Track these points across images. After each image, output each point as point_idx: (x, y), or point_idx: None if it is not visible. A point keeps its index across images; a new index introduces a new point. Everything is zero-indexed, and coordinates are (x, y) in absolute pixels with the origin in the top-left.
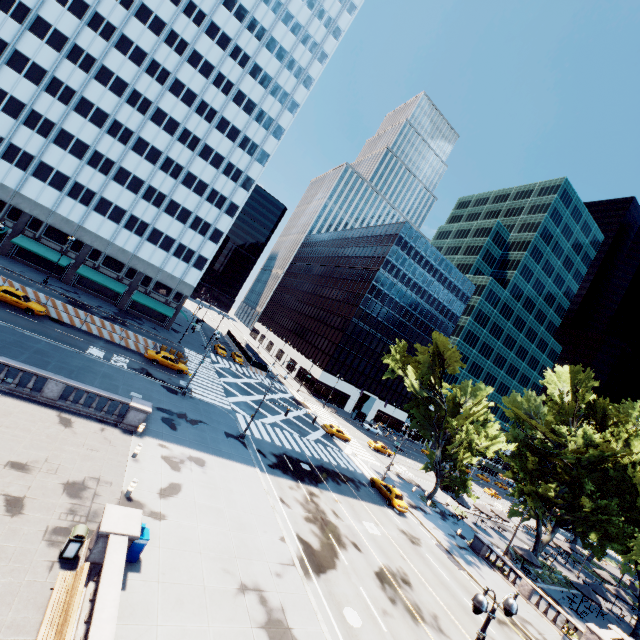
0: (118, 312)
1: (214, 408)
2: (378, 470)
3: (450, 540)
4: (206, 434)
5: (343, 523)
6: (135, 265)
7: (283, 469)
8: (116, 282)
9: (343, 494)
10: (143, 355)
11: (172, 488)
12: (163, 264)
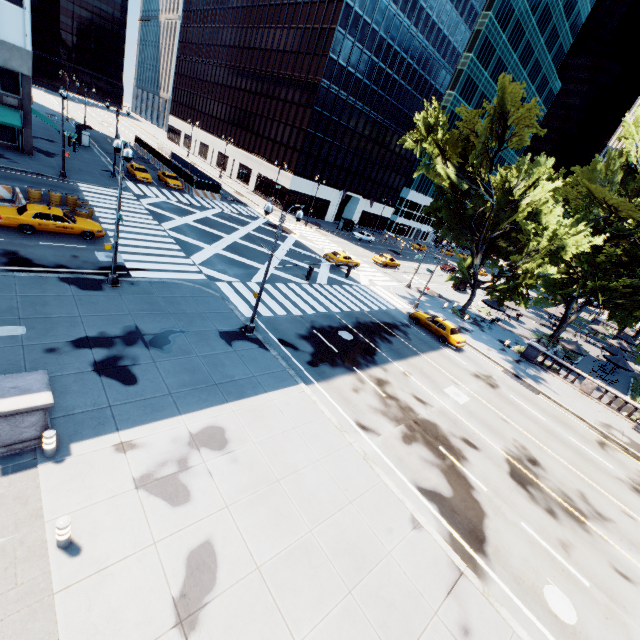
0: None
1: (180, 289)
2: (403, 294)
3: (506, 358)
4: (194, 357)
5: (435, 411)
6: None
7: (327, 359)
8: None
9: (403, 357)
10: None
11: (196, 572)
12: None
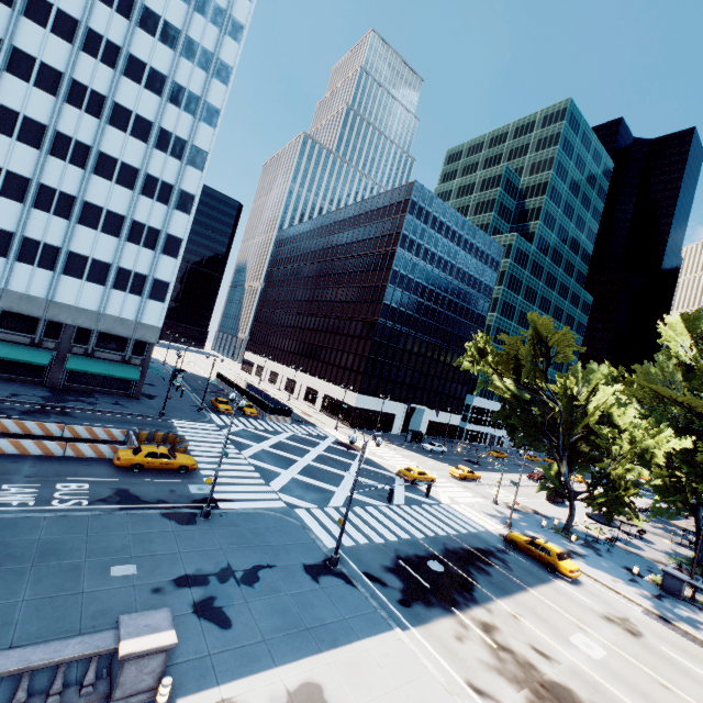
0: (49, 395)
1: (263, 519)
2: (490, 512)
3: (641, 592)
4: (283, 596)
5: (564, 669)
6: (56, 316)
7: (420, 596)
8: (32, 349)
9: (508, 592)
10: (112, 461)
11: None
12: (101, 305)
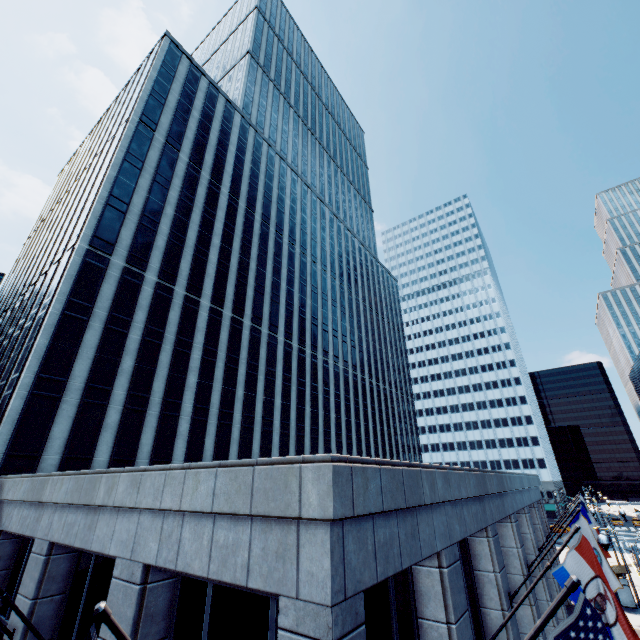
0: None
1: None
2: None
3: None
4: None
5: None
6: None
7: None
8: None
9: None
10: None
11: None
12: None
